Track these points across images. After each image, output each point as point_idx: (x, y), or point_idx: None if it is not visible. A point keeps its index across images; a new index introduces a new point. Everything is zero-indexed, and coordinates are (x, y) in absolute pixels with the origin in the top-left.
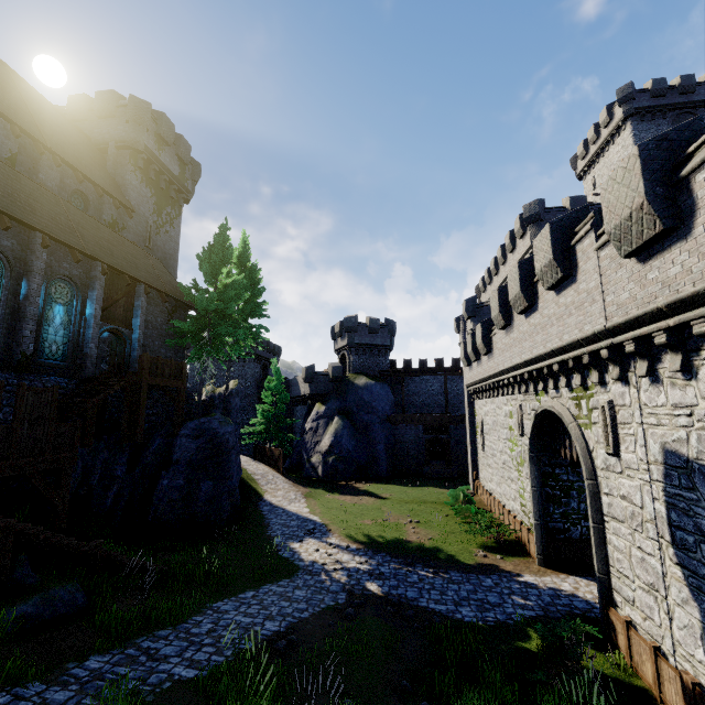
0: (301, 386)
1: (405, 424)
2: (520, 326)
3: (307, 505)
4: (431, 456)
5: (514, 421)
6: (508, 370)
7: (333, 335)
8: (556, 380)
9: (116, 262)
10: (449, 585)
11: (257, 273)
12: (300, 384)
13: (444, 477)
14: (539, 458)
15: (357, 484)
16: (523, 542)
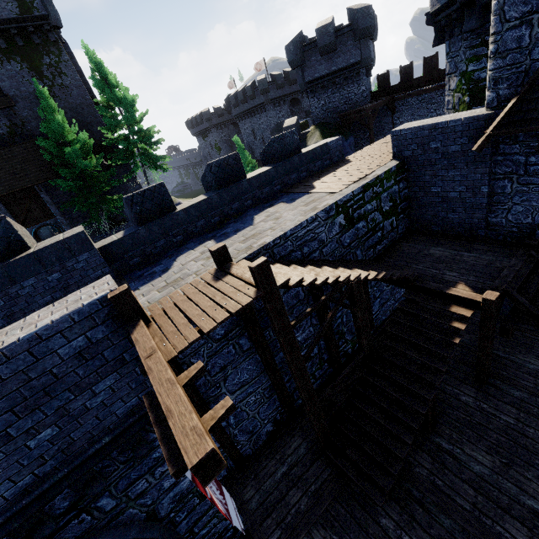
0: None
1: None
2: None
3: None
4: None
5: None
6: None
7: None
8: None
9: (3, 188)
10: None
11: (119, 94)
12: None
13: None
14: None
15: None
16: None
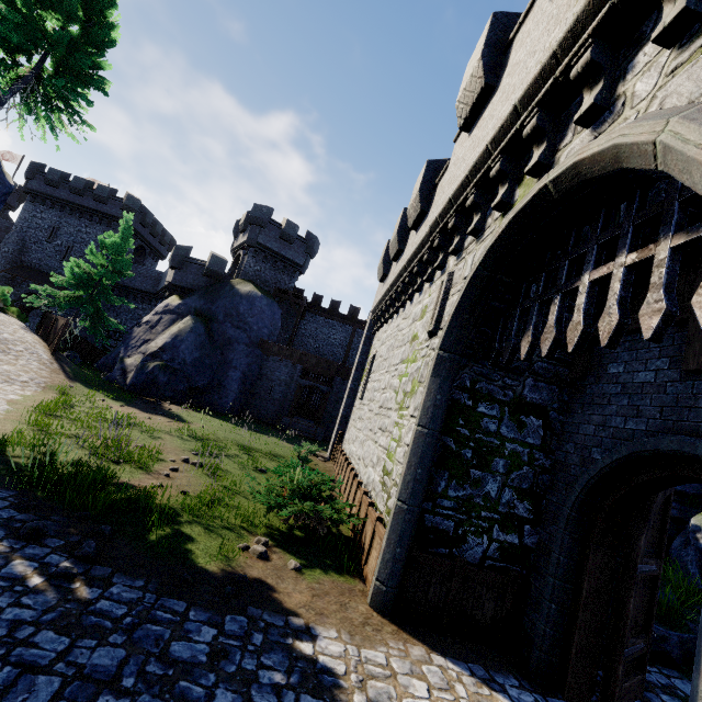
0: (168, 275)
1: (281, 357)
2: (525, 48)
3: (32, 393)
4: (302, 412)
5: (427, 317)
6: (452, 203)
7: (236, 230)
8: (612, 83)
9: None
10: (42, 634)
11: (108, 12)
12: (168, 274)
13: (303, 435)
14: (455, 368)
15: (172, 405)
16: (361, 543)
